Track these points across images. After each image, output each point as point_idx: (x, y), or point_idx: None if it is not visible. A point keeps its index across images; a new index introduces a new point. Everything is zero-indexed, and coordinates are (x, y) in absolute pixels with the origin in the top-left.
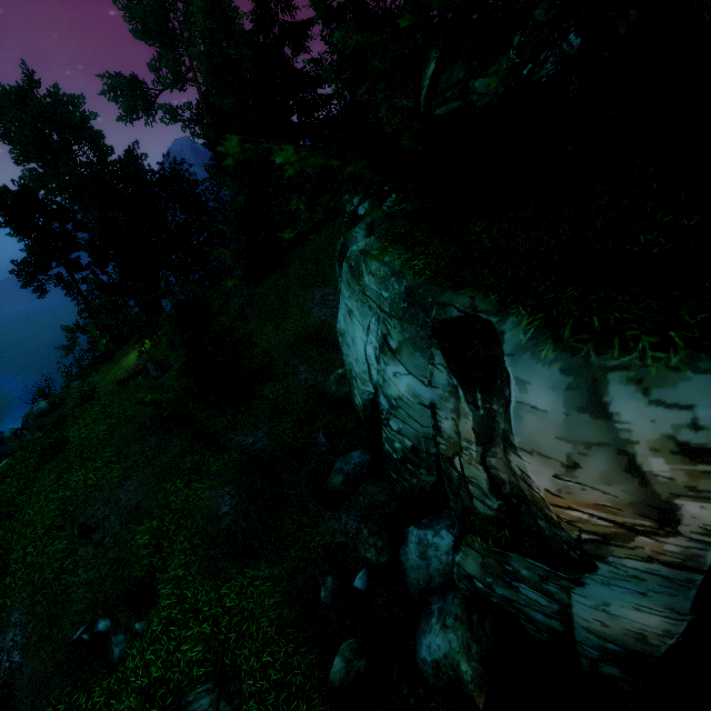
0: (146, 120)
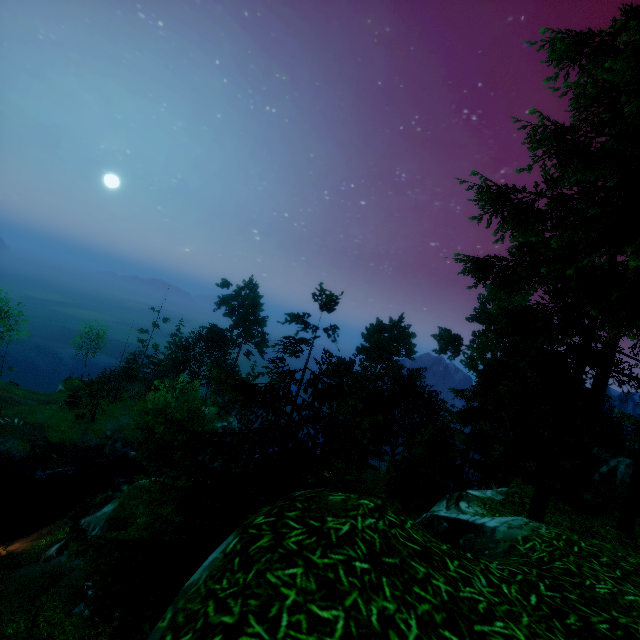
0: (449, 356)
